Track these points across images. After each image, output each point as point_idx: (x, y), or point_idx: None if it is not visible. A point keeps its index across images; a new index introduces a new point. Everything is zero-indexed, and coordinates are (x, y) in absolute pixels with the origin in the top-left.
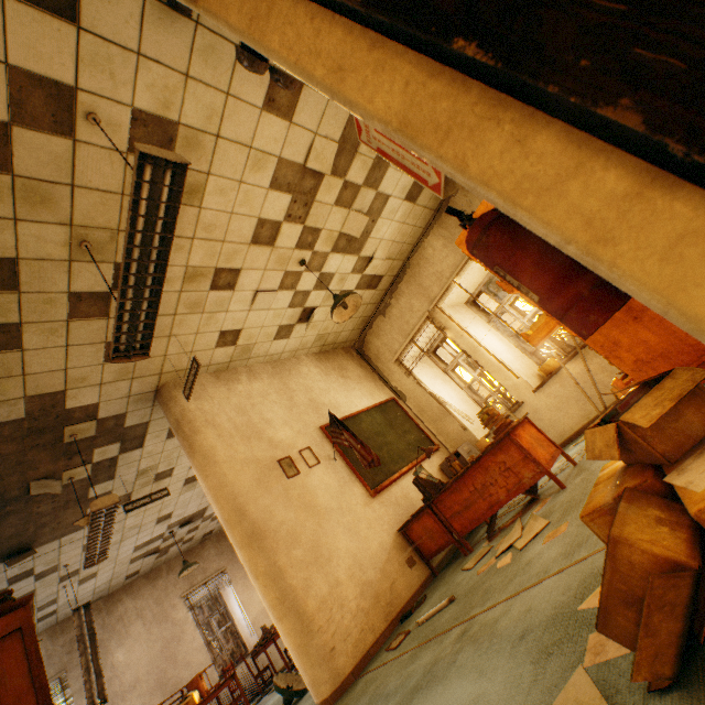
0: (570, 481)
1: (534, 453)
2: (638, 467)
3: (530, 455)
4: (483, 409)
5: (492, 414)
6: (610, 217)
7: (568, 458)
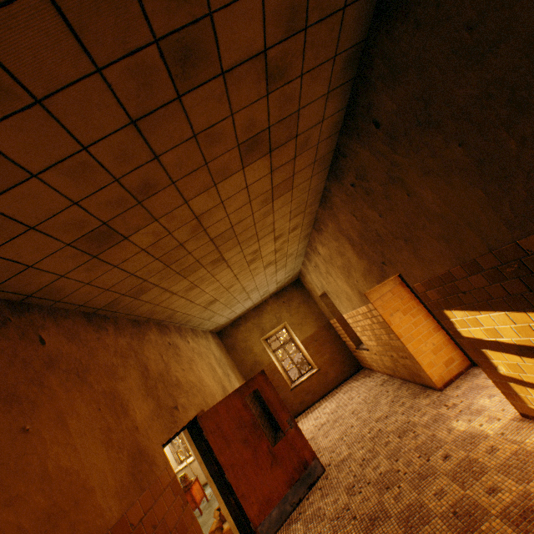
0: (205, 511)
1: (196, 497)
2: (221, 520)
3: (195, 498)
4: (183, 474)
5: (186, 477)
6: (222, 501)
7: (207, 498)
